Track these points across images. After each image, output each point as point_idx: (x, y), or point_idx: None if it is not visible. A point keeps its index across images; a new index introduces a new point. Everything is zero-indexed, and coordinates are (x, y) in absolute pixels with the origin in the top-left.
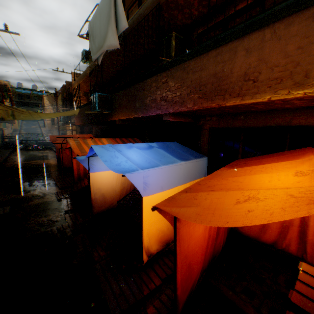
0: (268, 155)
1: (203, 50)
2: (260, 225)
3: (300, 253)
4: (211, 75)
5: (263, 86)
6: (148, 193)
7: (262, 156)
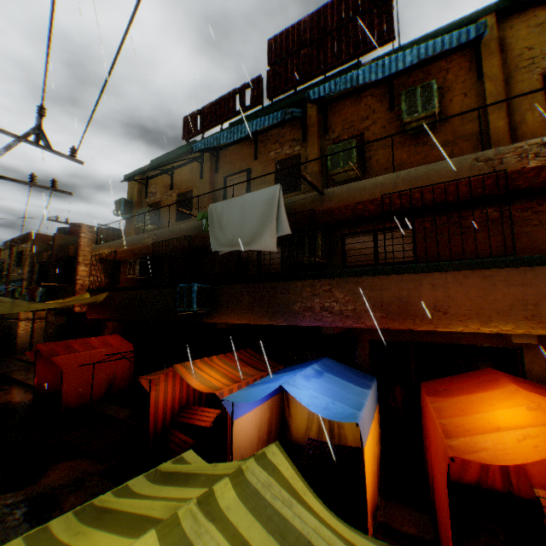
0: (455, 377)
1: (383, 272)
2: (459, 460)
3: (505, 485)
4: (395, 298)
5: (453, 318)
6: (365, 441)
7: (449, 377)
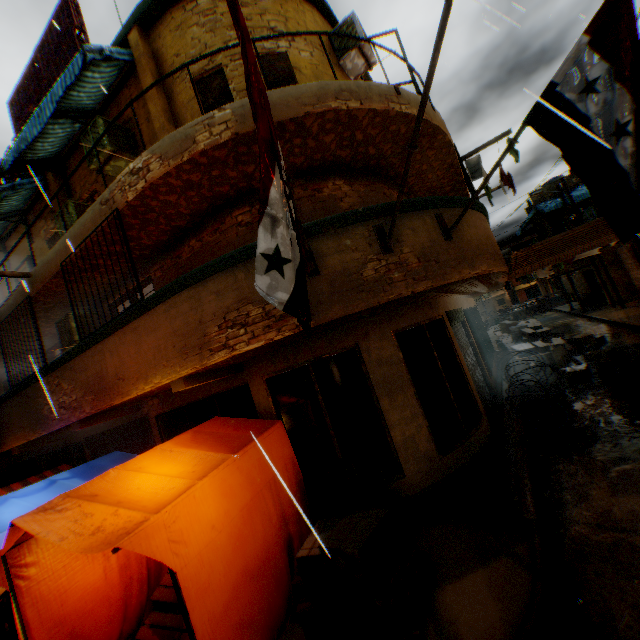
0: None
1: (82, 350)
2: None
3: None
4: (96, 375)
5: (130, 383)
6: None
7: None
